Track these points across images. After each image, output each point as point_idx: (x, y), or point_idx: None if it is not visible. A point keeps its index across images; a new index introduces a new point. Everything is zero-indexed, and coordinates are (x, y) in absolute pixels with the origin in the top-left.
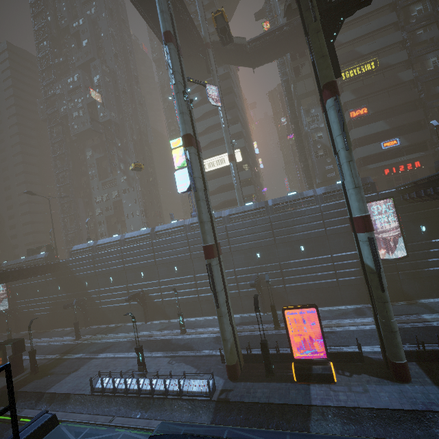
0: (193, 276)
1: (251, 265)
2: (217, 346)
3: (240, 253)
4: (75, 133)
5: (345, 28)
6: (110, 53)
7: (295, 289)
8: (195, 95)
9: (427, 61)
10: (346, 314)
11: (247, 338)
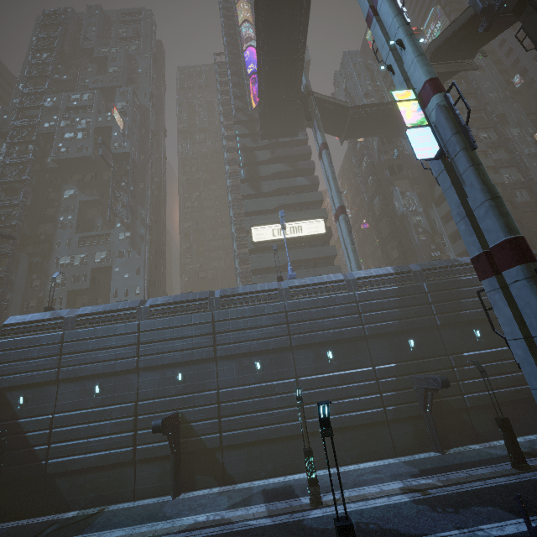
0: (294, 379)
1: (400, 361)
2: (458, 516)
3: (381, 339)
4: (58, 157)
5: None
6: (146, 89)
7: (482, 403)
8: (265, 151)
9: (502, 176)
10: None
11: (497, 493)
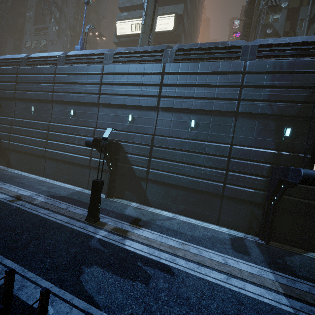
0: (47, 122)
1: (117, 130)
2: None
3: (109, 109)
4: None
5: None
6: None
7: (160, 179)
8: None
9: None
10: (216, 241)
11: (23, 219)
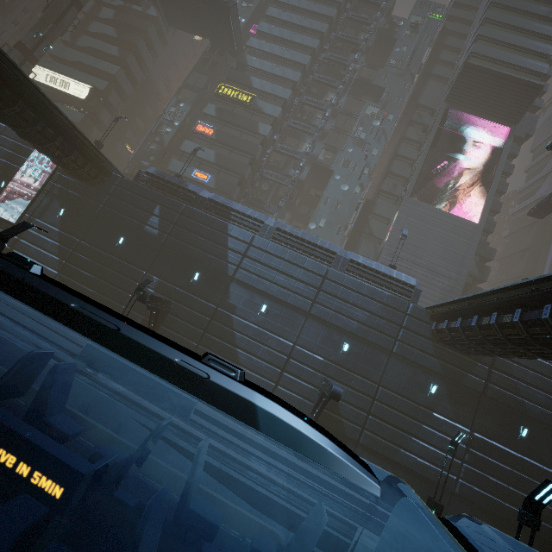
0: None
1: None
2: None
3: None
4: None
5: (262, 56)
6: None
7: None
8: (111, 11)
9: (304, 144)
10: None
11: None
